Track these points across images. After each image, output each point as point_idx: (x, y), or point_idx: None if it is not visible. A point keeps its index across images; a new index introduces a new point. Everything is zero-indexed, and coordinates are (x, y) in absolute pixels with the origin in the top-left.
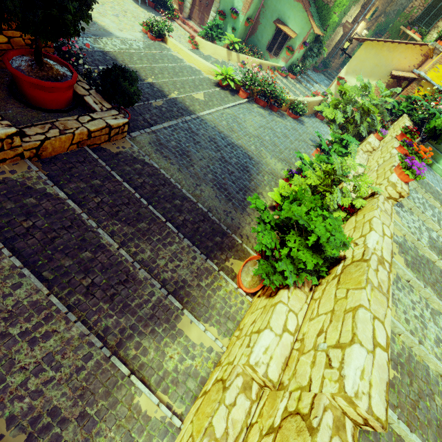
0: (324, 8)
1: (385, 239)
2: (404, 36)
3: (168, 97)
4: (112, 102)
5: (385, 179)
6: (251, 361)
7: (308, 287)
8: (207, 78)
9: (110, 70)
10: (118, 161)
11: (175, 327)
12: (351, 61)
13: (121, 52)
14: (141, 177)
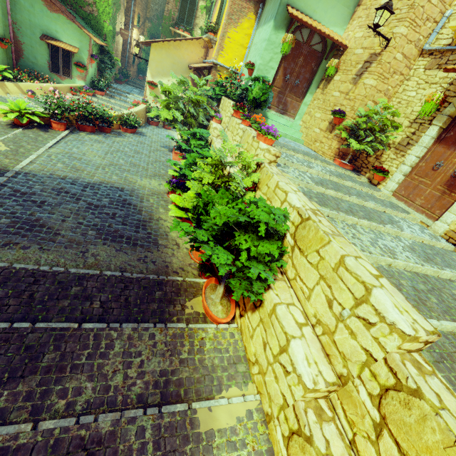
0: (91, 18)
1: (299, 194)
2: (177, 36)
3: None
4: None
5: (258, 150)
6: (310, 385)
7: (279, 273)
8: None
9: None
10: None
11: (200, 435)
12: (150, 64)
13: None
14: None
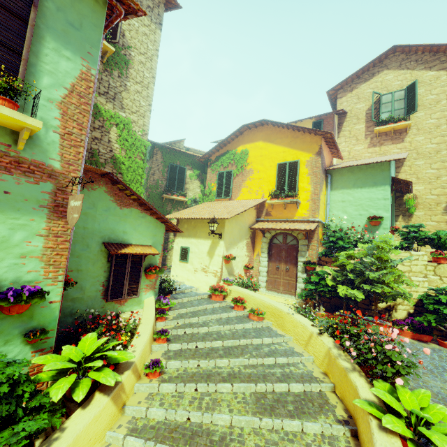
0: None
1: None
2: (167, 201)
3: None
4: None
5: None
6: None
7: None
8: None
9: None
10: None
11: None
12: (225, 237)
13: None
14: None
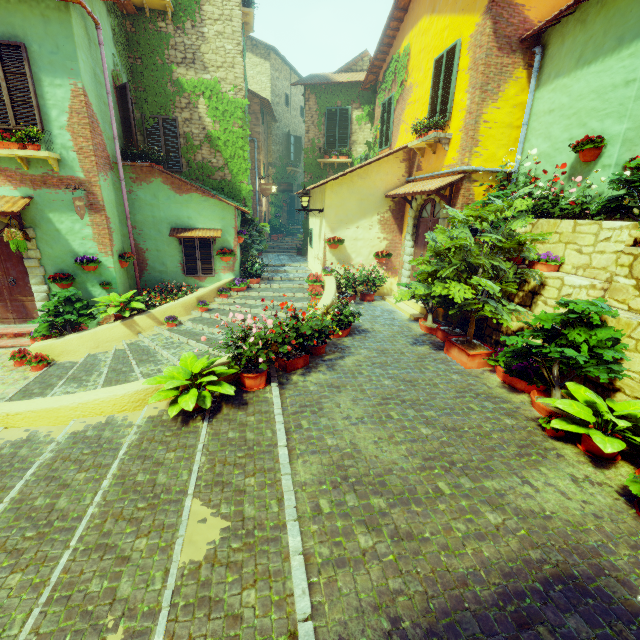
0: (223, 185)
1: None
2: (328, 167)
3: None
4: None
5: None
6: None
7: None
8: (147, 423)
9: None
10: None
11: None
12: (326, 214)
13: None
14: None
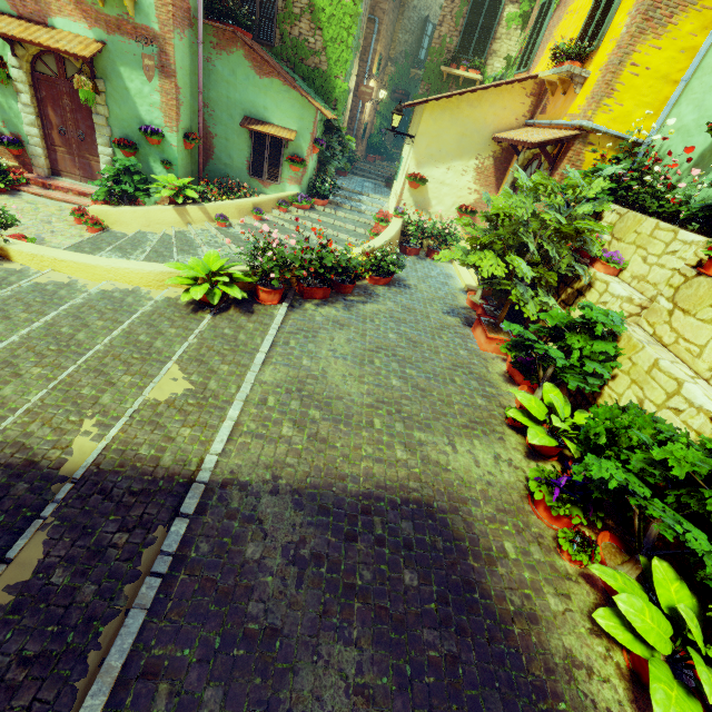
0: (316, 75)
1: None
2: (452, 80)
3: (62, 471)
4: None
5: None
6: None
7: None
8: (164, 302)
9: None
10: None
11: None
12: (416, 142)
13: None
14: None
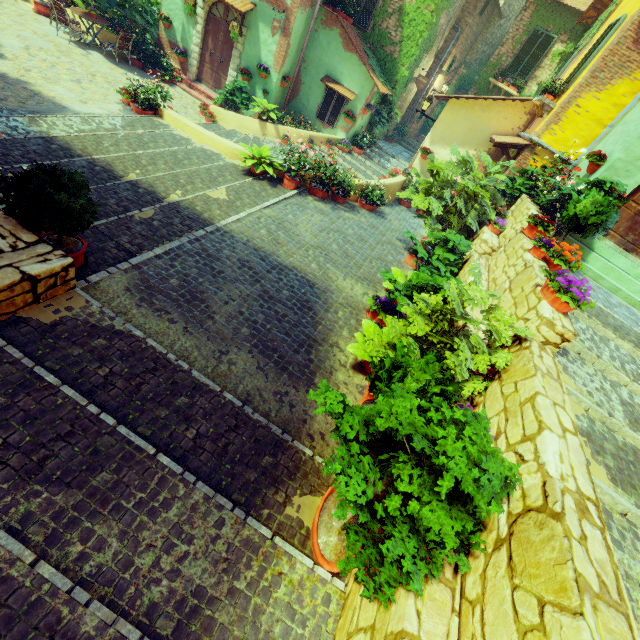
0: (388, 60)
1: (569, 440)
2: (496, 91)
3: (164, 200)
4: (42, 229)
5: (532, 311)
6: None
7: (450, 565)
8: (231, 164)
9: (27, 174)
10: (55, 341)
11: None
12: (435, 126)
13: (80, 136)
14: (106, 364)
